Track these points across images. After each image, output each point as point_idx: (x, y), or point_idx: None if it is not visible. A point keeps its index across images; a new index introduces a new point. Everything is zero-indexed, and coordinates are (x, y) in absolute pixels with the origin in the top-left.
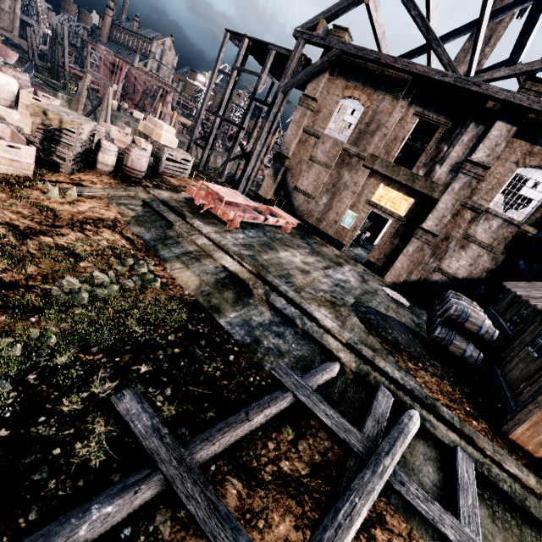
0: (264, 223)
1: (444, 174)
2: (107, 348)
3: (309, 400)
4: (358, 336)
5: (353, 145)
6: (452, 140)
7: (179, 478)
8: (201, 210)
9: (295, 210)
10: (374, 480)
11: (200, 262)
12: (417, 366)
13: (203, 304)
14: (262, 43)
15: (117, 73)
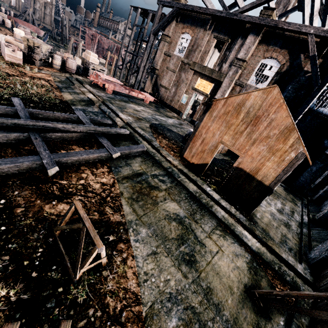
0: (129, 94)
1: (226, 68)
2: (22, 99)
3: (83, 118)
4: (140, 126)
5: (186, 58)
6: (231, 49)
7: (20, 110)
8: (92, 82)
9: (160, 97)
10: (82, 125)
11: (78, 95)
12: (164, 139)
13: (69, 103)
14: (146, 10)
15: (94, 40)
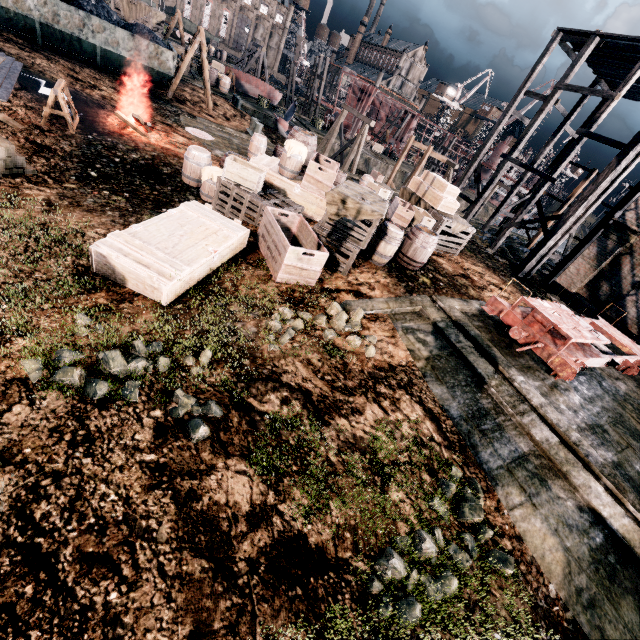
0: (604, 365)
1: None
2: None
3: None
4: None
5: None
6: None
7: None
8: (518, 348)
9: (629, 322)
10: None
11: (547, 488)
12: None
13: (592, 639)
14: (629, 41)
15: (364, 100)
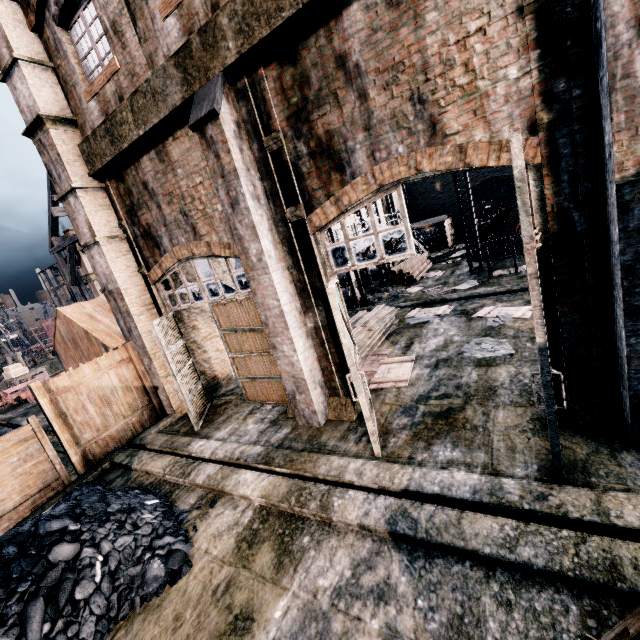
0: None
1: None
2: None
3: None
4: None
5: None
6: None
7: None
8: (4, 407)
9: None
10: None
11: None
12: None
13: None
14: (53, 266)
15: None
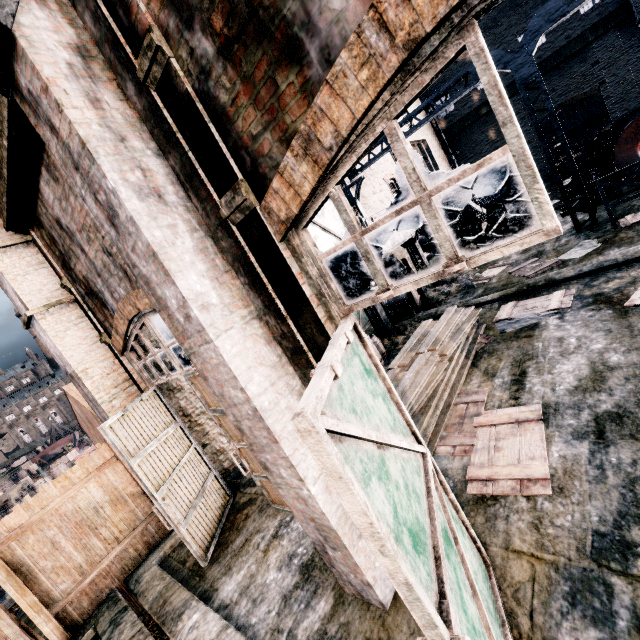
0: None
1: None
2: None
3: None
4: None
5: None
6: None
7: None
8: None
9: None
10: None
11: None
12: None
13: None
14: None
15: None
